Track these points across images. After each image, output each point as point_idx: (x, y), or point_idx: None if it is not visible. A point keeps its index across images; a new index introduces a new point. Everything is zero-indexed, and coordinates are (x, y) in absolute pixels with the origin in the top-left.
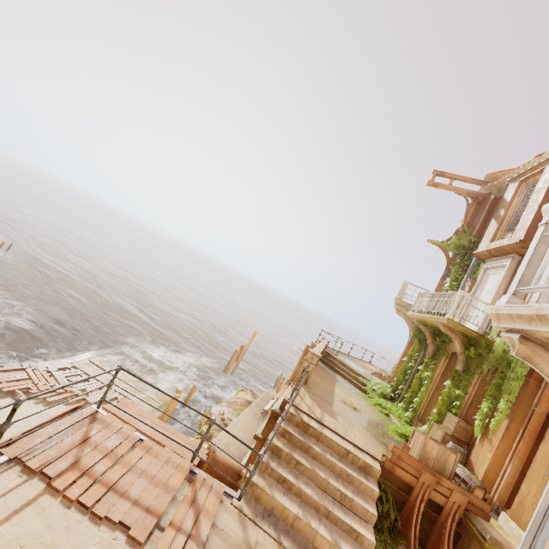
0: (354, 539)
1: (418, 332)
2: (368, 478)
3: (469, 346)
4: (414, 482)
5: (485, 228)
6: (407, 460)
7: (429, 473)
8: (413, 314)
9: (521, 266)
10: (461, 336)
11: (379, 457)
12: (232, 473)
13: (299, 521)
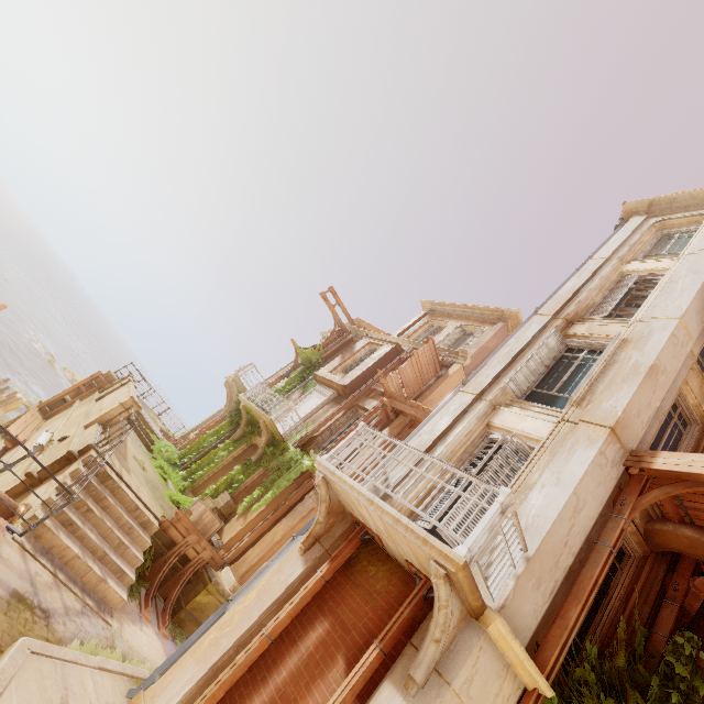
0: (118, 578)
1: (235, 413)
2: (145, 532)
3: (271, 445)
4: (180, 540)
5: (332, 357)
6: (185, 522)
7: (196, 535)
8: (245, 399)
9: (340, 444)
10: (270, 435)
11: (160, 517)
12: (5, 509)
13: (78, 560)
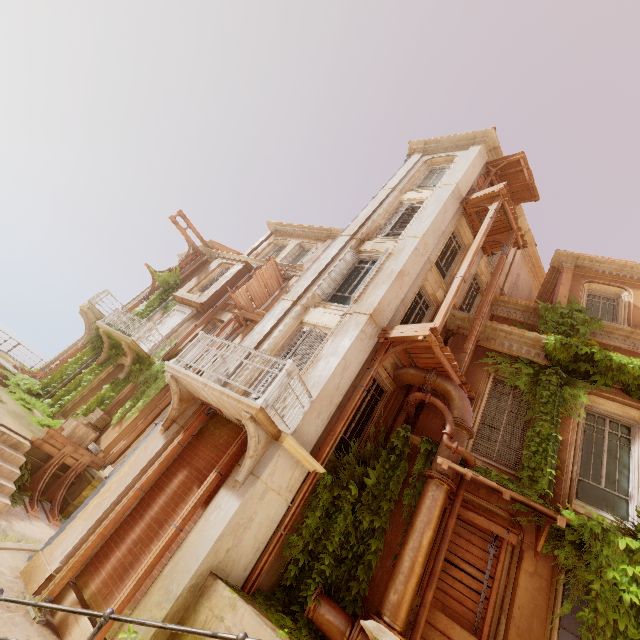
0: None
1: (97, 339)
2: (17, 452)
3: (137, 362)
4: (56, 453)
5: (189, 278)
6: (58, 438)
7: (72, 446)
8: (104, 325)
9: (184, 350)
10: (135, 354)
11: (30, 438)
12: None
13: None
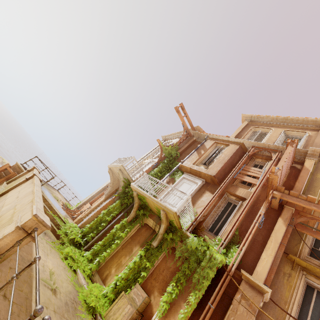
0: None
1: (123, 195)
2: None
3: (169, 231)
4: None
5: (184, 152)
6: None
7: None
8: (138, 188)
9: None
10: (168, 223)
11: None
12: None
13: None
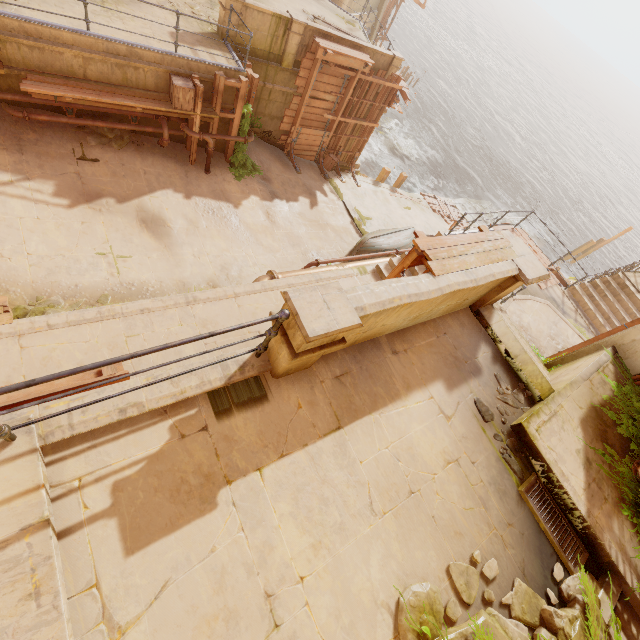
0: None
1: None
2: None
3: None
4: None
5: None
6: None
7: None
8: None
9: None
10: None
11: None
12: (563, 283)
13: (590, 311)
